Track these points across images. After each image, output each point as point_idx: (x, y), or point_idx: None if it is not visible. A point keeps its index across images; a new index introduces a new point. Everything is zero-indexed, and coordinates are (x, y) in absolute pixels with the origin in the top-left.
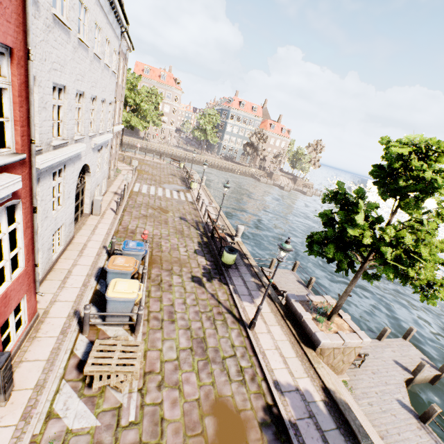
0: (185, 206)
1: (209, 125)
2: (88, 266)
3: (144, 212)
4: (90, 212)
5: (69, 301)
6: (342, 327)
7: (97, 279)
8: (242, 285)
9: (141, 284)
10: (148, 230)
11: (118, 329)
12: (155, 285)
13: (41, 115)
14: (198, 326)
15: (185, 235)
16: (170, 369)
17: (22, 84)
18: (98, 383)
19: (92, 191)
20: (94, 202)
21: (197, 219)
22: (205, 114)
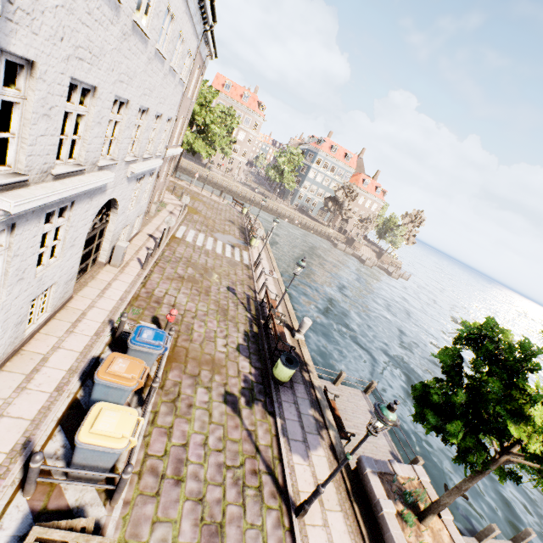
0: (238, 270)
1: (288, 166)
2: (76, 352)
3: (182, 271)
4: (107, 261)
5: (23, 418)
6: (440, 537)
7: (82, 379)
8: (295, 420)
9: (140, 419)
10: (180, 301)
11: (87, 487)
12: (168, 402)
13: (36, 126)
14: (217, 496)
15: (229, 317)
16: None
17: None
18: None
19: (116, 233)
20: (115, 248)
21: (250, 293)
22: (287, 152)
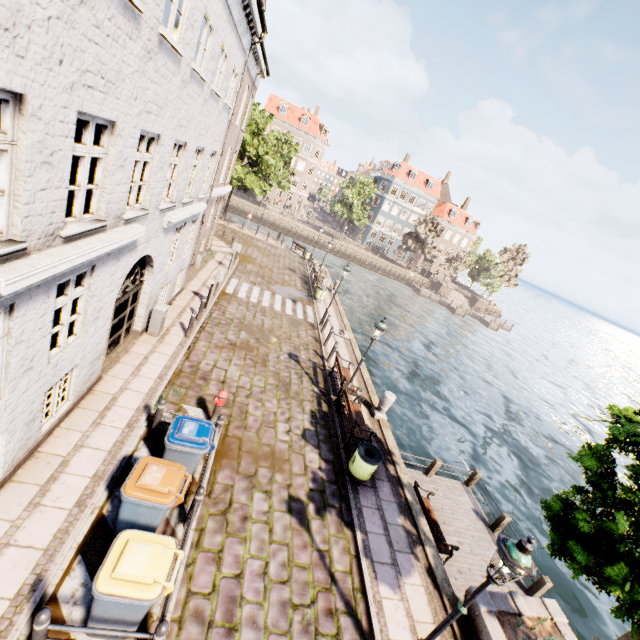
0: (301, 331)
1: (358, 198)
2: (103, 451)
3: (233, 336)
4: (144, 329)
5: (34, 547)
6: None
7: (110, 488)
8: (380, 534)
9: (178, 553)
10: (232, 376)
11: None
12: (217, 514)
13: (33, 178)
14: None
15: (292, 394)
16: None
17: None
18: None
19: (153, 295)
20: (152, 313)
21: (316, 361)
22: (355, 182)
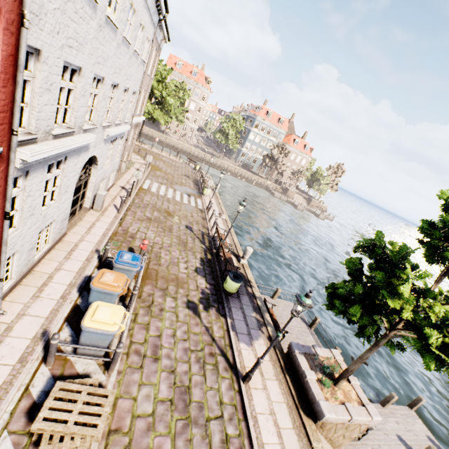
0: (194, 213)
1: (232, 130)
2: (73, 272)
3: (149, 214)
4: (90, 206)
5: (40, 316)
6: (349, 395)
7: (80, 291)
8: (241, 320)
9: (126, 313)
10: (150, 236)
11: (90, 362)
12: (145, 307)
13: (42, 98)
14: (185, 369)
15: (188, 248)
16: (141, 428)
17: (9, 58)
18: (45, 448)
19: (97, 185)
20: (96, 196)
21: (204, 230)
22: (230, 118)
